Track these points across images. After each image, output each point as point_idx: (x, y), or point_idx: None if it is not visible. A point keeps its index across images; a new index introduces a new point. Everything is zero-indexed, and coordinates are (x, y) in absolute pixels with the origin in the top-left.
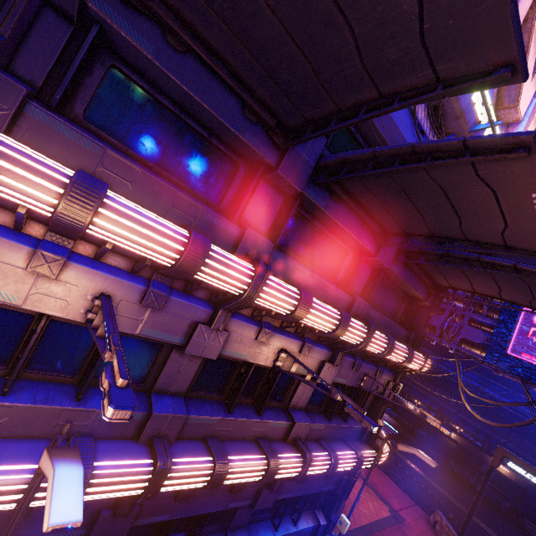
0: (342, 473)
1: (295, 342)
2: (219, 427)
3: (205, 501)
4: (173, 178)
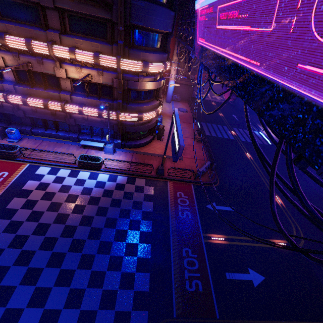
0: (113, 123)
1: (33, 59)
2: (29, 92)
3: (45, 116)
4: None
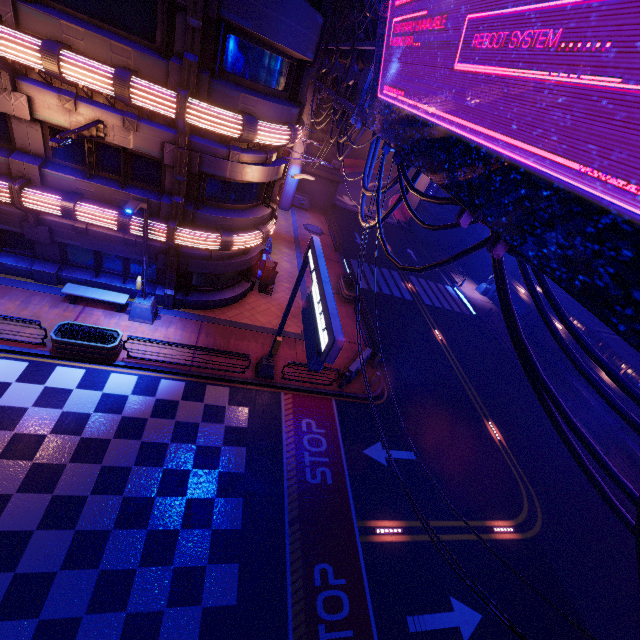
0: (156, 249)
1: None
2: None
3: None
4: None
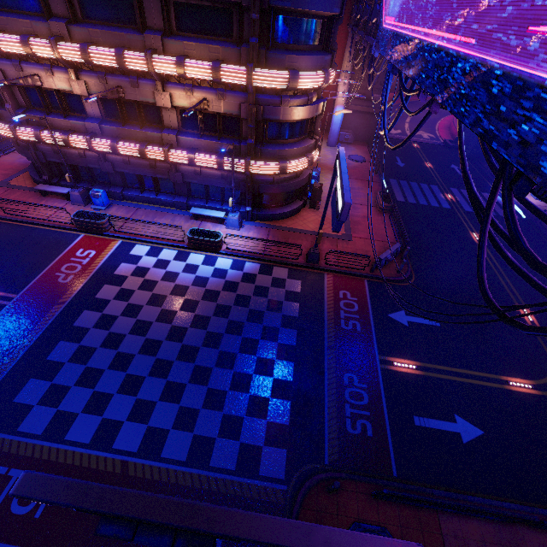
0: (239, 179)
1: (125, 81)
2: (120, 132)
3: (141, 169)
4: (23, 12)
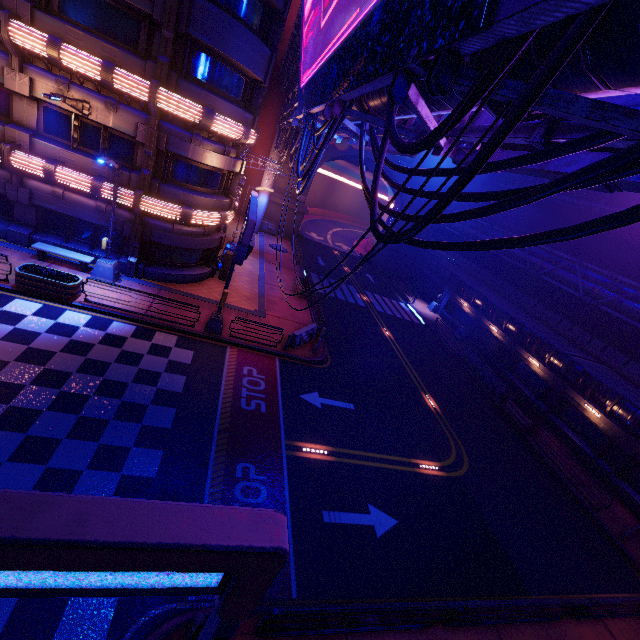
0: (124, 218)
1: None
2: None
3: None
4: None
